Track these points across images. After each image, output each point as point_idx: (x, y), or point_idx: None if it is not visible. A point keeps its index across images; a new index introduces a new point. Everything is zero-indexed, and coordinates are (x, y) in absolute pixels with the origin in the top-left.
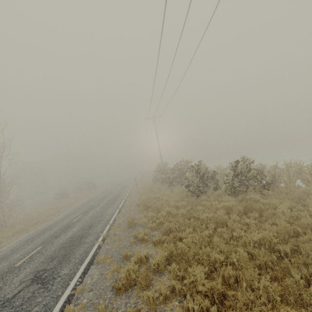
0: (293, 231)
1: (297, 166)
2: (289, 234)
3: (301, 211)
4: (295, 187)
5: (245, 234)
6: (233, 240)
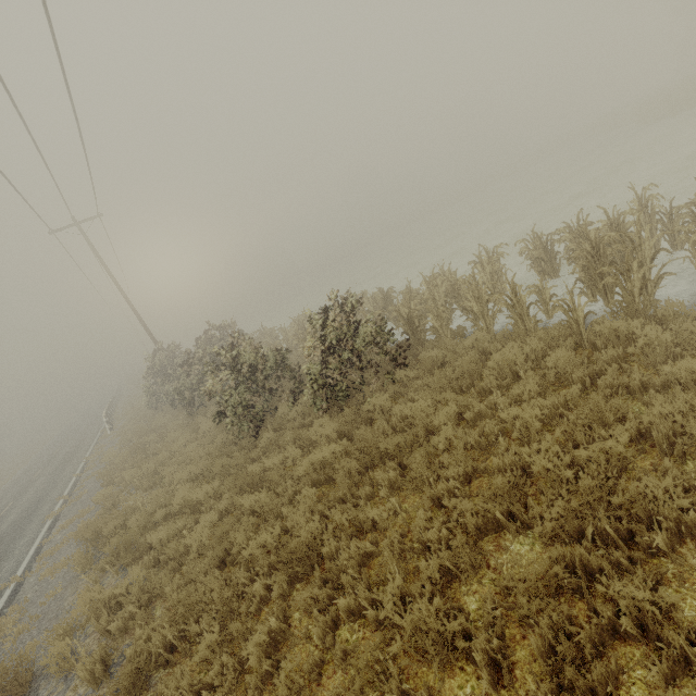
0: (485, 520)
1: (447, 280)
2: (478, 531)
3: (482, 414)
4: (454, 334)
5: (372, 596)
6: (345, 618)
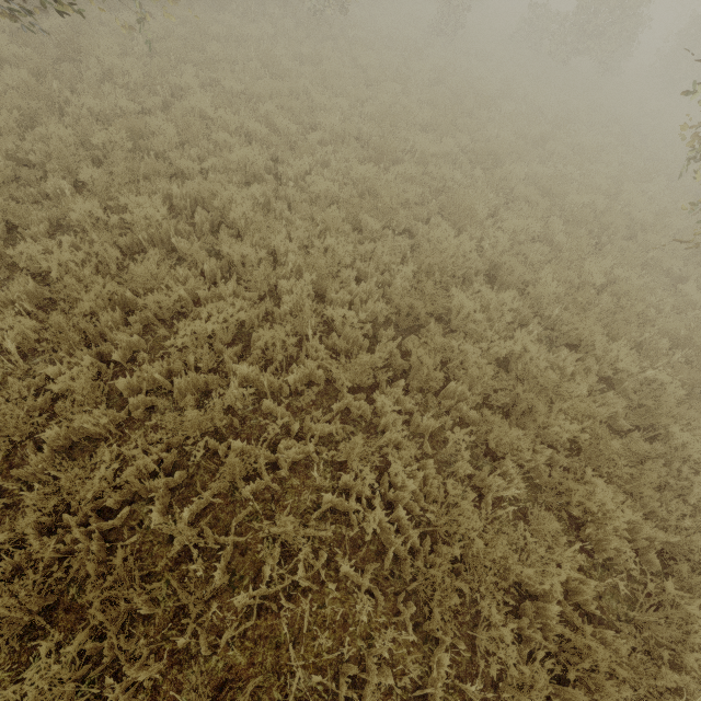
0: None
1: None
2: None
3: None
4: None
5: None
6: None
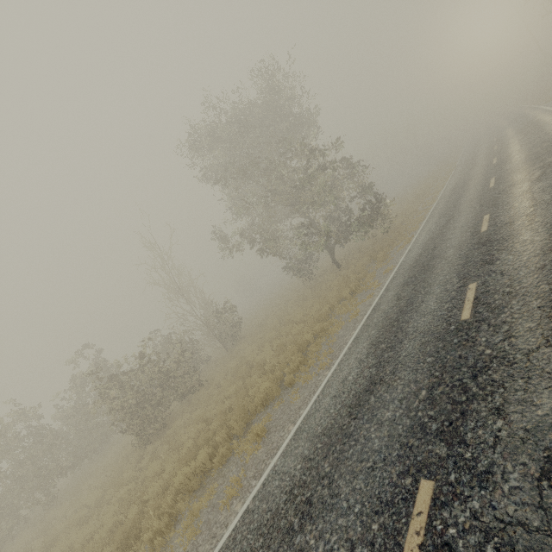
0: None
1: None
2: None
3: None
4: None
5: None
6: None
